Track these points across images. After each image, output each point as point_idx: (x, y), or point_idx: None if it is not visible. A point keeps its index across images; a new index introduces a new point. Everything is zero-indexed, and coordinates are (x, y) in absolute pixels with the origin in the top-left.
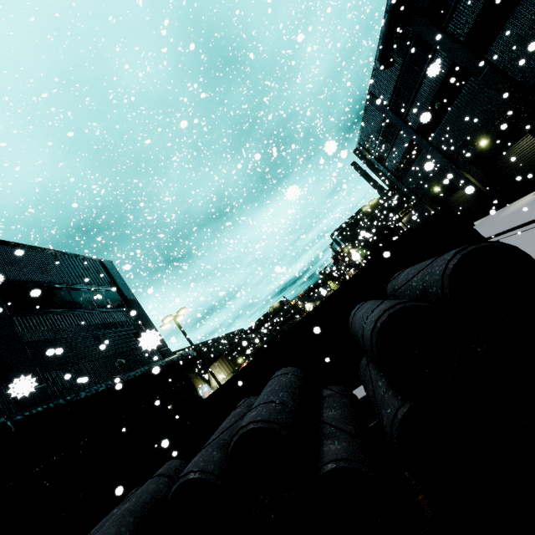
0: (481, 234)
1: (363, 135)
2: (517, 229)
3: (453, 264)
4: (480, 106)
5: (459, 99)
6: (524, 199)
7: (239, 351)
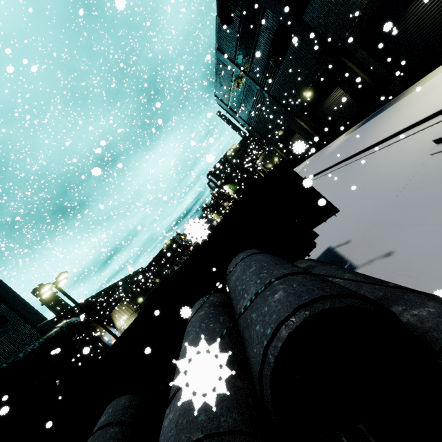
0: (314, 188)
1: (217, 88)
2: (337, 165)
3: (275, 356)
4: (303, 63)
5: (287, 56)
6: (339, 139)
7: (138, 292)
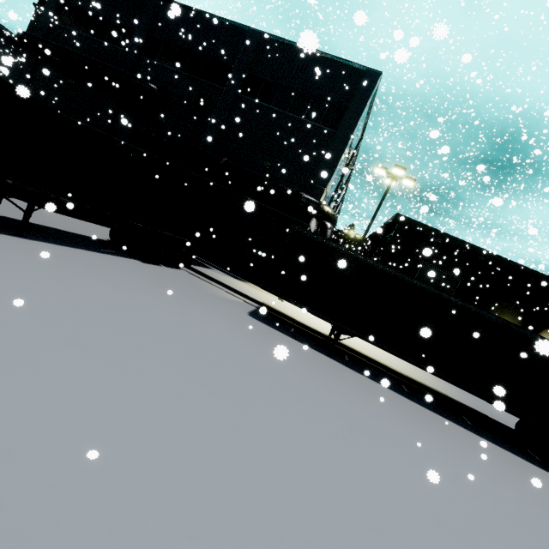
0: None
1: None
2: None
3: None
4: None
5: None
6: None
7: None
